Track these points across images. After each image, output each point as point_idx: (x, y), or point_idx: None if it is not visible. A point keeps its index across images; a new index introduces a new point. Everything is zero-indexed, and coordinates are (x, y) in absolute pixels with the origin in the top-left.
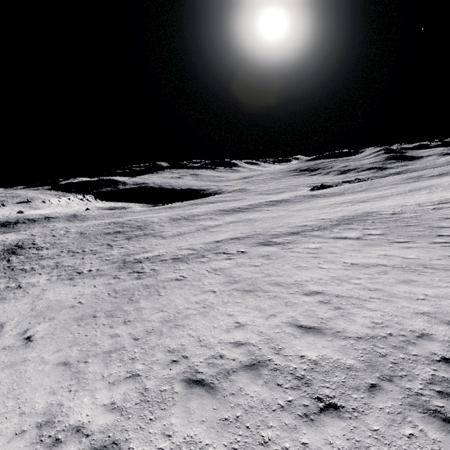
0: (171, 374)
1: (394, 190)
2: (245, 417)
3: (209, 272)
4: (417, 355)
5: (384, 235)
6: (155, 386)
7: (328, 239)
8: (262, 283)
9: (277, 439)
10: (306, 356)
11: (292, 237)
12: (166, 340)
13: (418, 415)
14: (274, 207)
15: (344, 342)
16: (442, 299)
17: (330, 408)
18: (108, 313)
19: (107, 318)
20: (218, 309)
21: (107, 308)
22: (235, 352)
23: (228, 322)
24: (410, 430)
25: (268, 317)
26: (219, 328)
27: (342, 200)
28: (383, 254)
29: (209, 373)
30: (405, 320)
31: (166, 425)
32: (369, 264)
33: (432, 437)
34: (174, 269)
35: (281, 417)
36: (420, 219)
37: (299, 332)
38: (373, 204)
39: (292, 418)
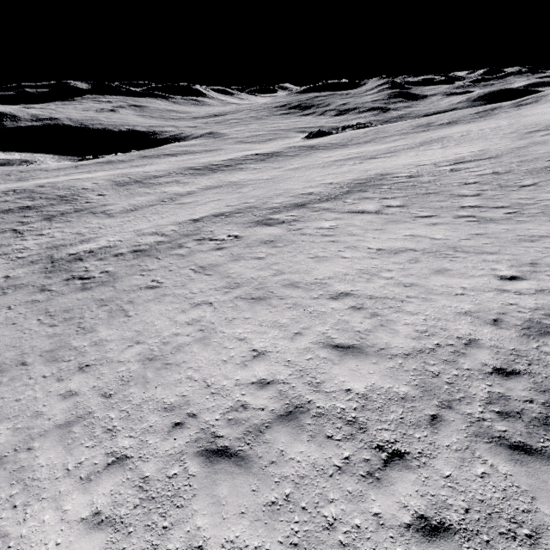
0: (177, 447)
1: (403, 142)
2: (297, 494)
3: (196, 272)
4: (469, 369)
5: (405, 208)
6: (157, 471)
7: (343, 214)
8: (274, 284)
9: (343, 516)
10: (353, 389)
11: (298, 211)
12: (156, 392)
13: (485, 447)
14: (264, 163)
15: (392, 363)
16: (481, 293)
17: (394, 457)
18: (47, 355)
19: (48, 364)
20: (222, 332)
21: (42, 346)
22: (262, 397)
23: (241, 351)
24: (481, 468)
25: (294, 337)
26: (231, 361)
27: (347, 155)
28: (410, 235)
29: (233, 435)
30: (449, 324)
31: (192, 532)
32: (397, 250)
33: (503, 472)
34: (140, 270)
35: (342, 483)
36: (440, 185)
37: (336, 355)
38: (385, 162)
39: (355, 482)
